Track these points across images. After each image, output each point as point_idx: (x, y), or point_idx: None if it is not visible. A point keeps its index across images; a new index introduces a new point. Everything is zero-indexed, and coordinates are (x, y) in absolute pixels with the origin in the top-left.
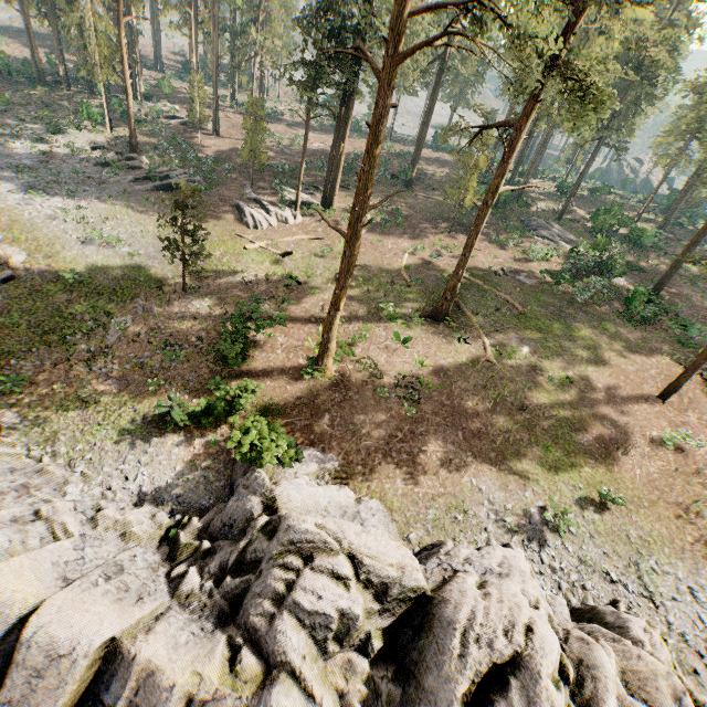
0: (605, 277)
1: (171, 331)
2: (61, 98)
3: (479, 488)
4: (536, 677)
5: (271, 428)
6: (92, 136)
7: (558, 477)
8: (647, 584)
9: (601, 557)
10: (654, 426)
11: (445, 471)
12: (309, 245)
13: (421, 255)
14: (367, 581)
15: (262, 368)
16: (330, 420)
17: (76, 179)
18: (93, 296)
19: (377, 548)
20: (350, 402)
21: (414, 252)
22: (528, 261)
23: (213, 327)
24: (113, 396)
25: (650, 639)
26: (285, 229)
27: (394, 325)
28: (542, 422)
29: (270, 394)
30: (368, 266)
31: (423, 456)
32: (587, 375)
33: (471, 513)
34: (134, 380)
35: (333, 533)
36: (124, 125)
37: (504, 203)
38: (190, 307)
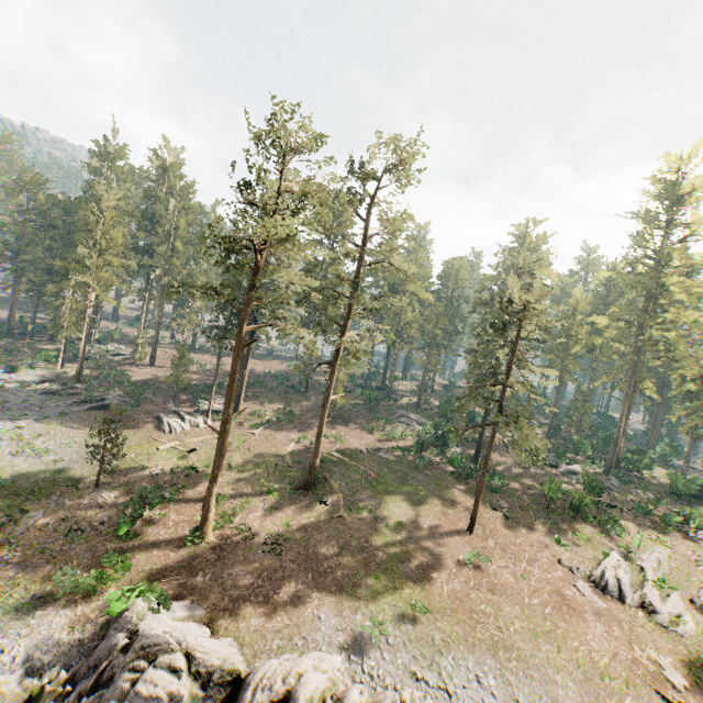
0: (444, 448)
1: (77, 519)
2: (23, 346)
3: (319, 617)
4: (296, 700)
5: (149, 588)
6: (43, 372)
7: (383, 600)
8: (445, 677)
9: (411, 660)
10: (461, 552)
11: (293, 606)
12: (214, 442)
13: (305, 443)
14: (197, 674)
15: (152, 541)
16: (203, 576)
17: (22, 406)
18: (13, 497)
19: (209, 646)
20: (223, 560)
21: (300, 441)
22: (389, 440)
23: (116, 512)
24: (10, 578)
25: (412, 696)
26: (196, 431)
27: (271, 496)
28: (377, 558)
29: (154, 561)
30: (259, 455)
31: (277, 597)
32: (416, 519)
33: (309, 638)
34: (33, 563)
35: (176, 638)
36: (74, 362)
37: (377, 400)
38: (99, 498)
